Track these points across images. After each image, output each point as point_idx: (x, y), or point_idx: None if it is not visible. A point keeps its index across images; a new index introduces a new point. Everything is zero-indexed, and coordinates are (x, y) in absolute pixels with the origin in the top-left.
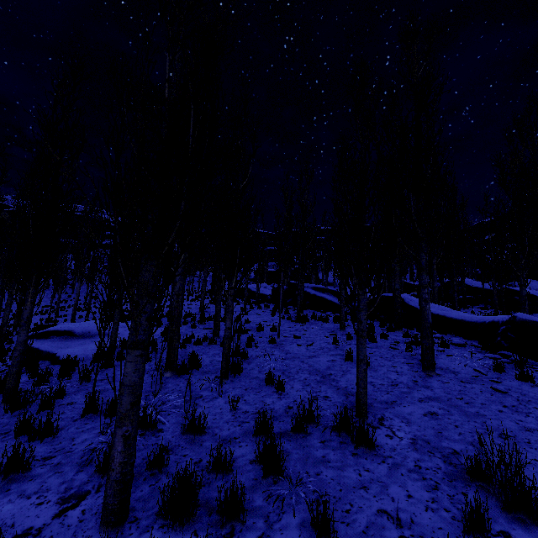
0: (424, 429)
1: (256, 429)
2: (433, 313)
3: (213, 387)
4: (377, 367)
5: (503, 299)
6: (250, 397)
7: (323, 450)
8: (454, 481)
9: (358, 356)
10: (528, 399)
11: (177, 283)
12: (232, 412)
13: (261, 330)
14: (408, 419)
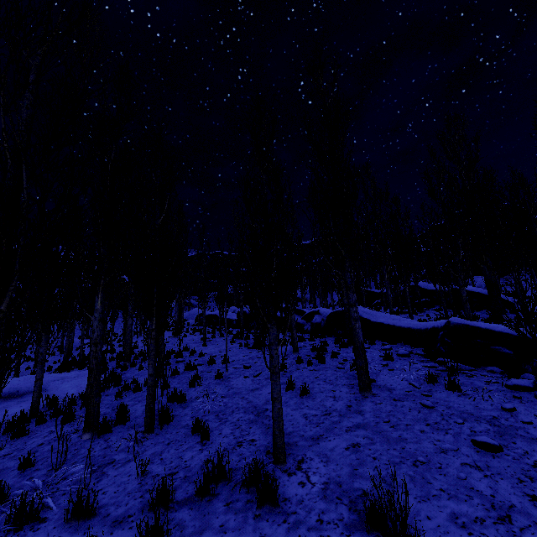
0: (341, 468)
1: (153, 501)
2: (384, 323)
3: (133, 445)
4: (317, 394)
5: (452, 300)
6: (169, 453)
7: (224, 515)
8: (352, 535)
9: (272, 394)
10: (451, 412)
11: (95, 331)
12: (140, 478)
13: (212, 364)
14: (329, 456)
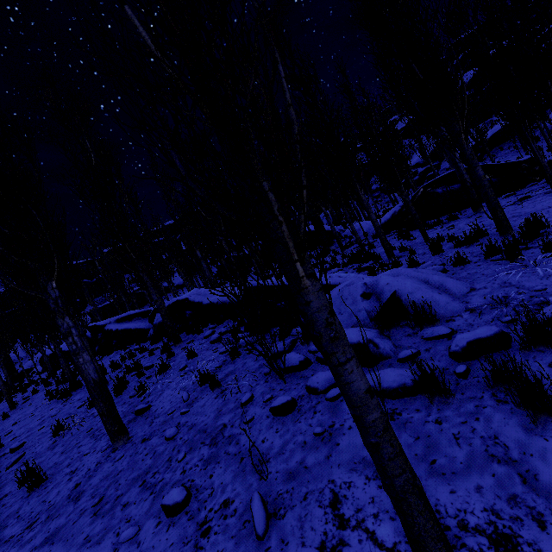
0: None
1: None
2: (214, 301)
3: None
4: (57, 475)
5: None
6: None
7: None
8: None
9: None
10: (187, 438)
11: None
12: None
13: None
14: None
